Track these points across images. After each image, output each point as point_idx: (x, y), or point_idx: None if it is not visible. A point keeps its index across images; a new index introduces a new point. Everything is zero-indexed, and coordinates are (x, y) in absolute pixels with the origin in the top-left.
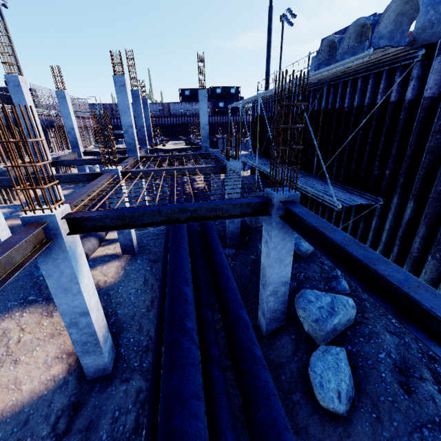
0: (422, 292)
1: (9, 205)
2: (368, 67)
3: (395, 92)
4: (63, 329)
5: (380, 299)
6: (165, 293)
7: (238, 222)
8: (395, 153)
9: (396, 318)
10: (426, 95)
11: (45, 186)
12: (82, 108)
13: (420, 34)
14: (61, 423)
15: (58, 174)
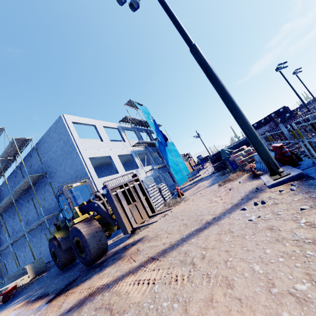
0: None
1: None
2: None
3: None
4: None
5: None
6: None
7: None
8: None
9: None
10: None
11: None
12: None
13: None
14: None
15: None
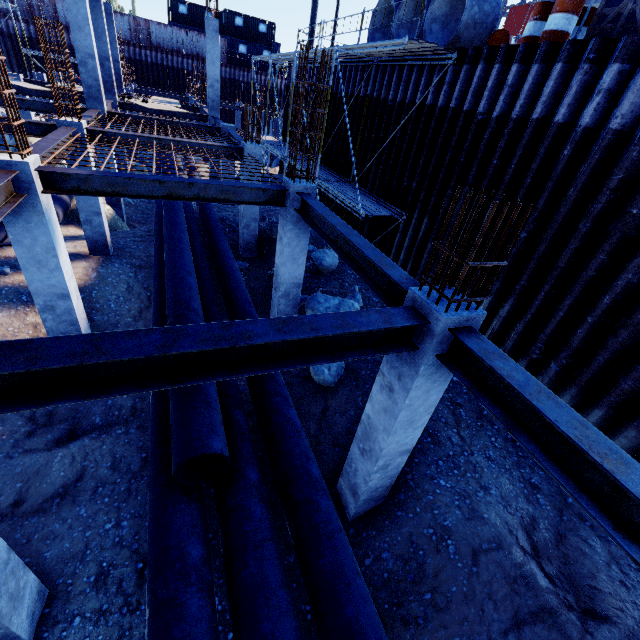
0: (369, 249)
1: None
2: (413, 56)
3: (431, 95)
4: (19, 330)
5: (350, 262)
6: (162, 289)
7: (255, 229)
8: (422, 164)
9: (354, 270)
10: (451, 105)
11: (15, 123)
12: None
13: (464, 32)
14: (39, 416)
15: None
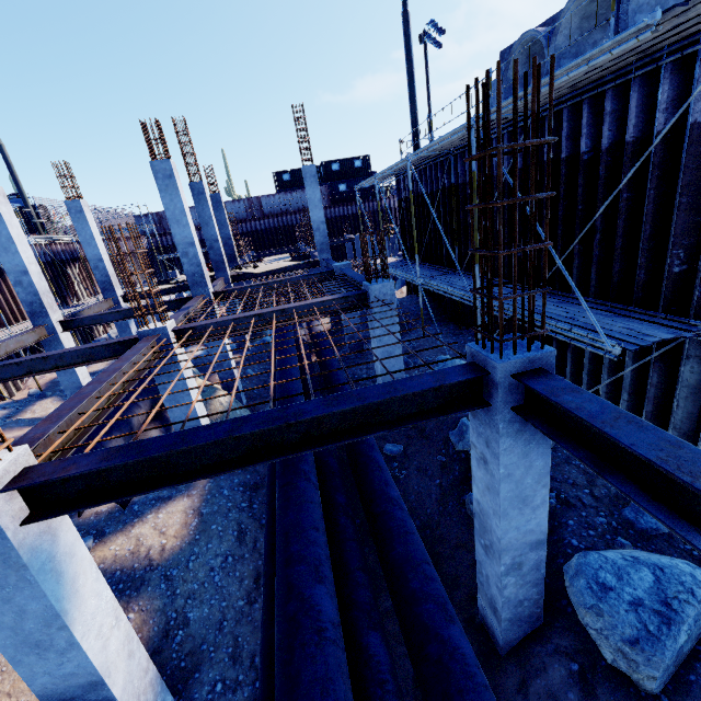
0: None
1: (5, 403)
2: (626, 67)
3: (700, 103)
4: None
5: None
6: (274, 591)
7: None
8: None
9: None
10: None
11: None
12: (123, 224)
13: None
14: None
15: (59, 351)
